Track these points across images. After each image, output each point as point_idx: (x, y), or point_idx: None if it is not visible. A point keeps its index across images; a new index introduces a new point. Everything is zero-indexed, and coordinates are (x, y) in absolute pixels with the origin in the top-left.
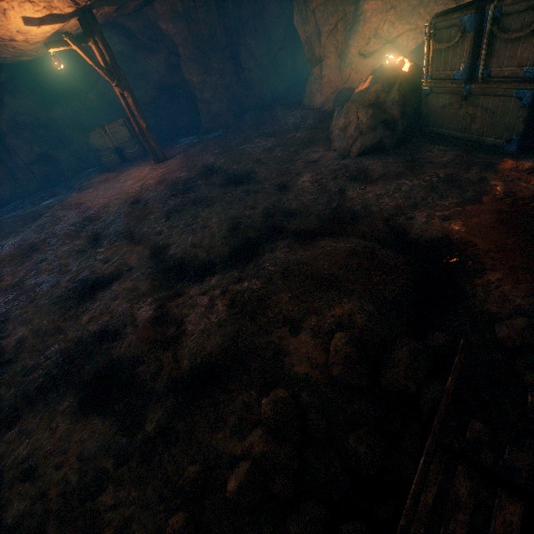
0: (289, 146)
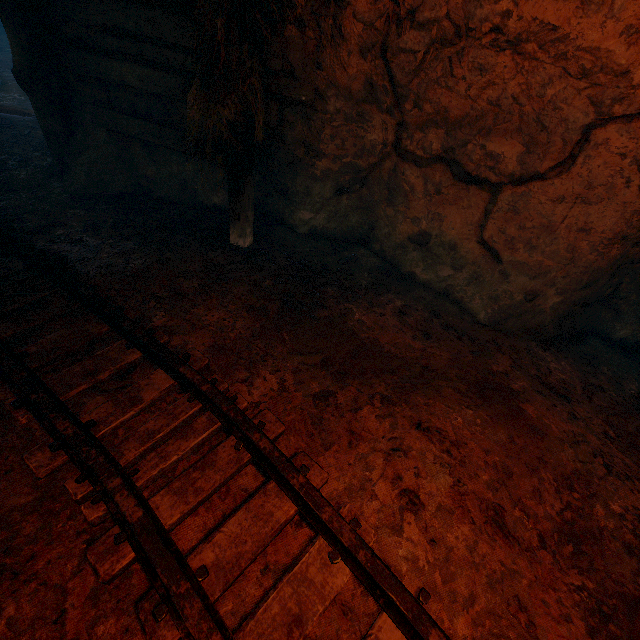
0: (1, 63)
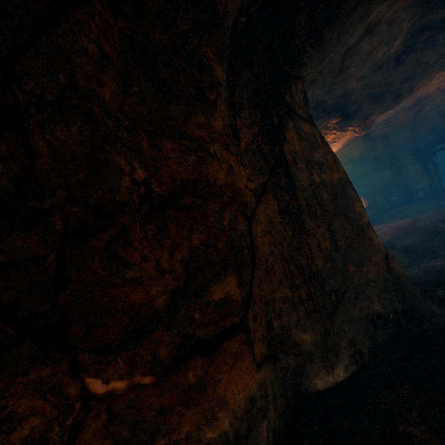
0: None
